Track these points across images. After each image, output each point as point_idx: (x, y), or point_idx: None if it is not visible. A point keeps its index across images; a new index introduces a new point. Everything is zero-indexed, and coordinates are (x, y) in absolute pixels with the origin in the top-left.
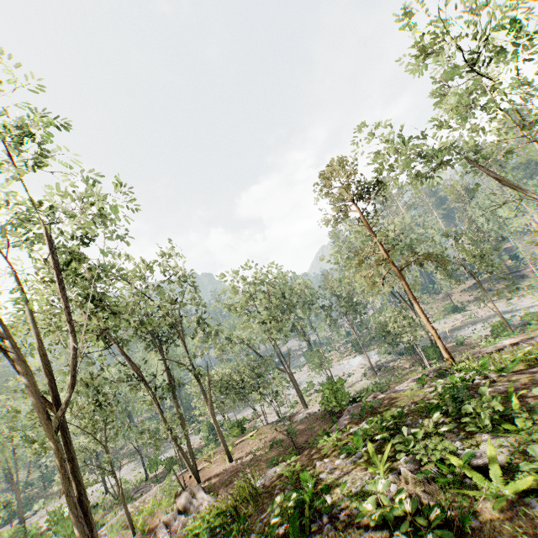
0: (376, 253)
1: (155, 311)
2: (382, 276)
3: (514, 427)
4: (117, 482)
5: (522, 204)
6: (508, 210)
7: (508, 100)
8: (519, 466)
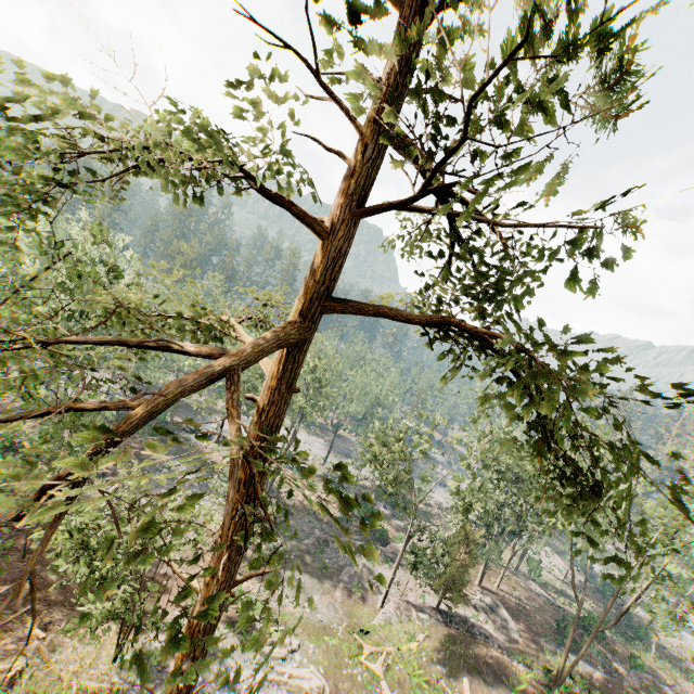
0: None
1: None
2: None
3: None
4: None
5: None
6: None
7: None
8: None
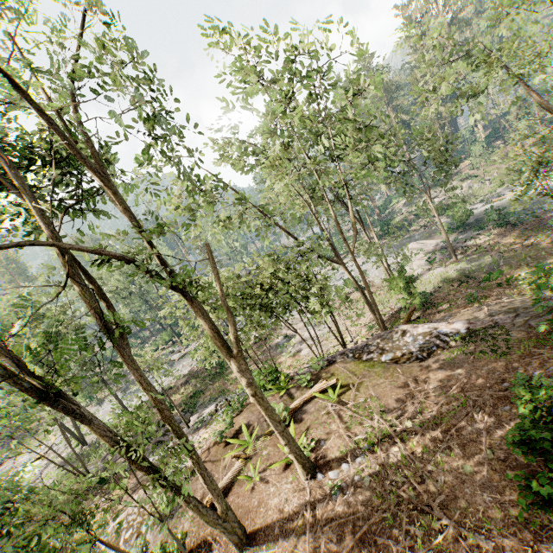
0: None
1: None
2: None
3: None
4: None
5: None
6: None
7: None
8: None
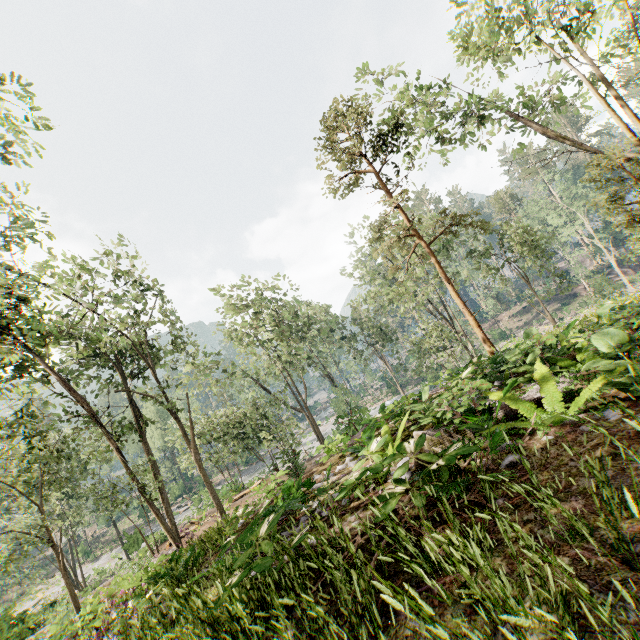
0: (398, 224)
1: (112, 325)
2: (408, 257)
3: (574, 364)
4: (56, 554)
5: (573, 209)
6: (558, 218)
7: (555, 27)
8: (585, 366)
